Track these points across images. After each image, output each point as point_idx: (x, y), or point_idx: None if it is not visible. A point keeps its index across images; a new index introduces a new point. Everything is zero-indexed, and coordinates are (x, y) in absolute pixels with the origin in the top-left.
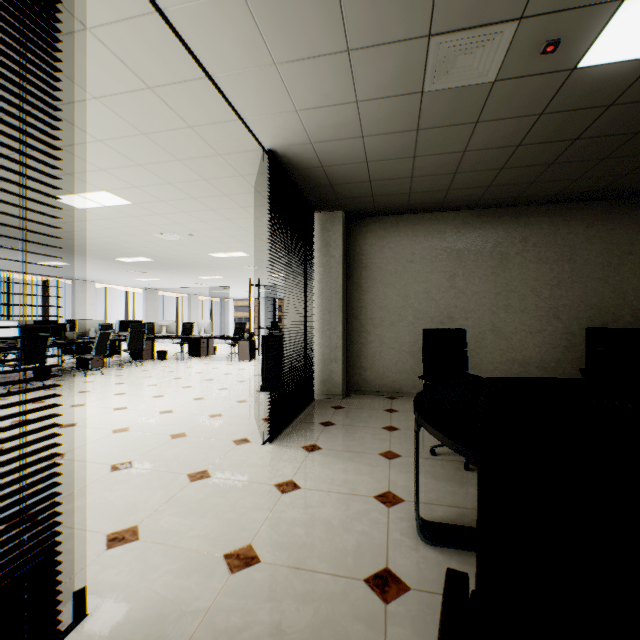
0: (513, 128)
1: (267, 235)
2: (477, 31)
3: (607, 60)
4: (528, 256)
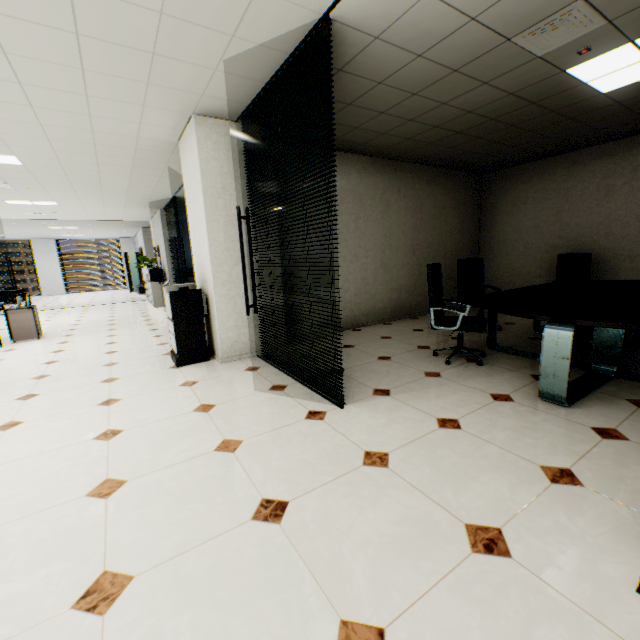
0: (488, 98)
1: (116, 137)
2: (593, 15)
3: (575, 74)
4: (401, 205)
